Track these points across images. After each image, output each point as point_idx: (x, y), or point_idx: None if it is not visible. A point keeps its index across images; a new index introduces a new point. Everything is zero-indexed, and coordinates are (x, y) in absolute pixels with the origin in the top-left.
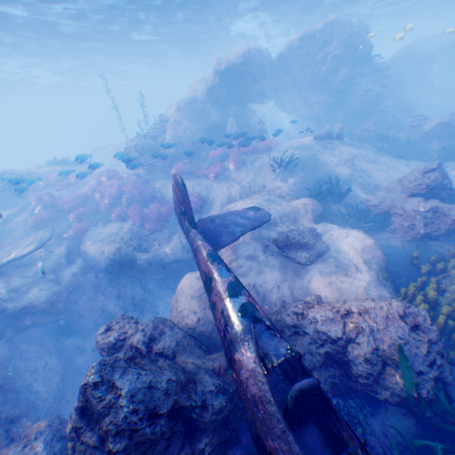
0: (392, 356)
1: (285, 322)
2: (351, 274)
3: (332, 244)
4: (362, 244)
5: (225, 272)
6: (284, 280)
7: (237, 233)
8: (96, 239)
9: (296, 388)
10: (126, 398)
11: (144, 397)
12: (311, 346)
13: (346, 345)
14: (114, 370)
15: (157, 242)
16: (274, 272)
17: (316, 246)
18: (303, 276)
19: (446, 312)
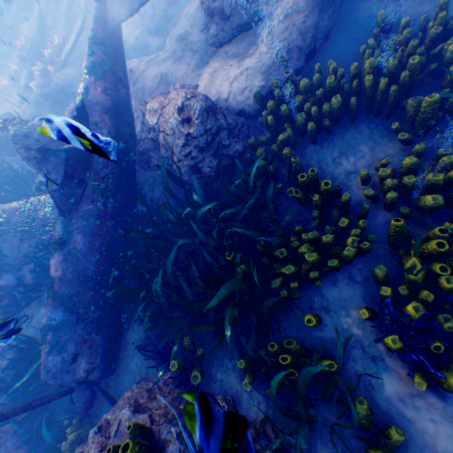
0: (170, 146)
1: (141, 111)
2: (243, 61)
3: (274, 9)
4: (291, 5)
5: (86, 59)
6: (194, 70)
7: (136, 4)
8: (129, 23)
9: (67, 147)
10: (12, 137)
11: (23, 139)
12: (146, 132)
13: (159, 134)
14: (10, 124)
15: (174, 21)
16: (192, 59)
17: (238, 15)
18: (207, 65)
19: (282, 115)
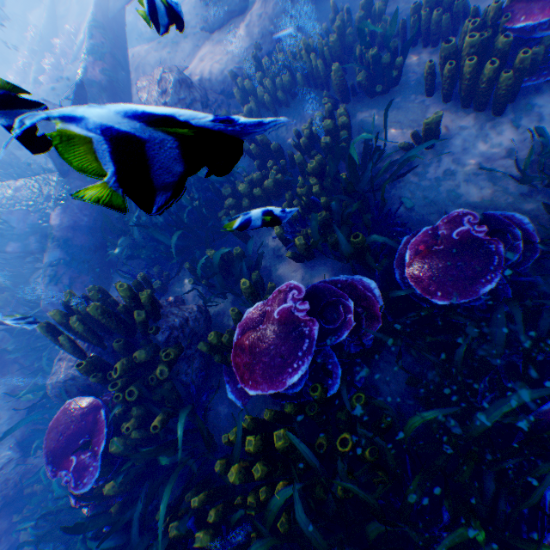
0: None
1: (137, 92)
2: (226, 45)
3: None
4: None
5: (87, 42)
6: (191, 56)
7: None
8: None
9: None
10: None
11: None
12: None
13: None
14: None
15: None
16: (190, 46)
17: (226, 2)
18: (200, 50)
19: (246, 89)
